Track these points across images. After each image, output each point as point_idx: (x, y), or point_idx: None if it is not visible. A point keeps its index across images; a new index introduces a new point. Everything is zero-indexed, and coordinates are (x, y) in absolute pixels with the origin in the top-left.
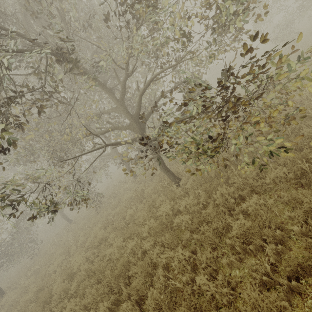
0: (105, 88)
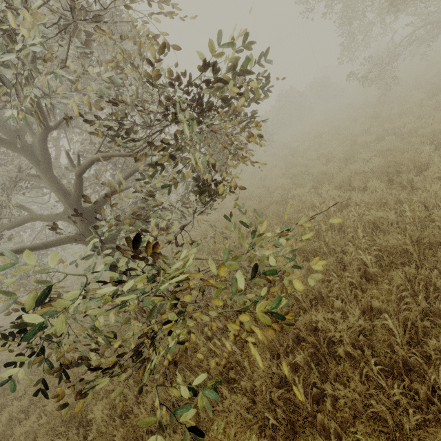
0: (4, 145)
